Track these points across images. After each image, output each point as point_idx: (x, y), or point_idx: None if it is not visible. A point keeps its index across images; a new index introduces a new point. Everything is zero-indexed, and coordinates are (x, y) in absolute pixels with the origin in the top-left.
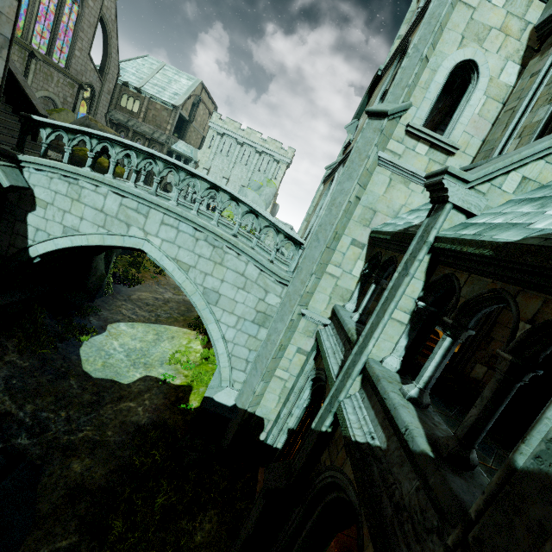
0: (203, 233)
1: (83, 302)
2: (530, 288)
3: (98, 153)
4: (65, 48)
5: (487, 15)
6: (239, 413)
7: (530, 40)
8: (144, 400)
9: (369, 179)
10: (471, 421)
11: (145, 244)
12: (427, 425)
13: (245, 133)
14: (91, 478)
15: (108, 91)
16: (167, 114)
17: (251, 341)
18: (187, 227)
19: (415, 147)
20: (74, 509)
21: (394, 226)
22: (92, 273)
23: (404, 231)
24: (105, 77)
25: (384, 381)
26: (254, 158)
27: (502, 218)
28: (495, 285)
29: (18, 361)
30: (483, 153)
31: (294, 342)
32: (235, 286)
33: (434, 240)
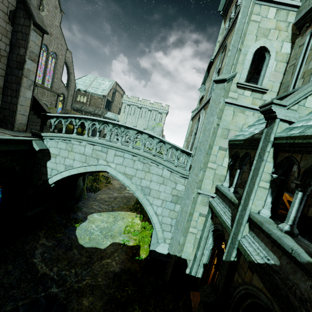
0: (137, 157)
1: (74, 205)
2: None
3: None
4: (50, 79)
5: (267, 23)
6: (172, 258)
7: (292, 30)
8: (115, 257)
9: (222, 114)
10: None
11: (107, 168)
12: (303, 246)
13: (141, 102)
14: (95, 309)
15: (71, 95)
16: (101, 100)
17: (171, 213)
18: (128, 155)
19: (243, 93)
20: None
21: (243, 136)
22: (77, 188)
23: (251, 137)
24: (69, 88)
25: (266, 224)
26: (148, 113)
27: None
28: None
29: (46, 243)
30: (283, 89)
31: (197, 210)
32: (158, 183)
33: (273, 139)
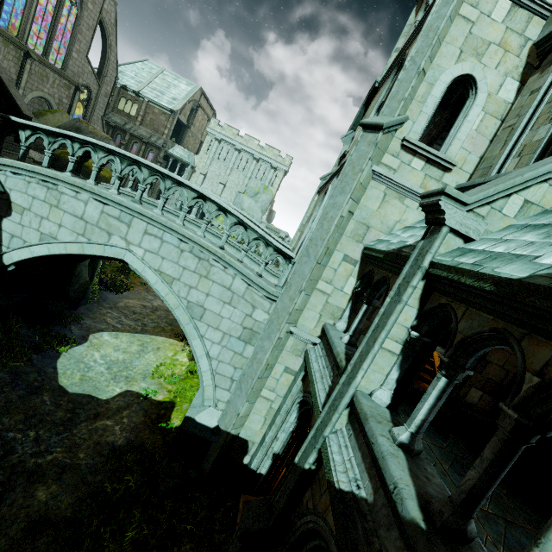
0: (188, 244)
1: (63, 310)
2: (537, 333)
3: (85, 156)
4: (63, 50)
5: (486, 29)
6: (221, 435)
7: (529, 56)
8: (122, 418)
9: (363, 194)
10: (469, 485)
11: (127, 254)
12: (418, 480)
13: (243, 139)
14: (57, 507)
15: (105, 94)
16: (165, 118)
17: (236, 359)
18: (172, 237)
19: (410, 161)
20: (34, 544)
21: (388, 244)
22: (75, 281)
23: (397, 251)
24: (103, 79)
25: (372, 421)
26: (252, 164)
27: (504, 246)
28: (496, 323)
29: None
30: (481, 170)
31: (282, 361)
32: (220, 301)
33: (429, 265)
